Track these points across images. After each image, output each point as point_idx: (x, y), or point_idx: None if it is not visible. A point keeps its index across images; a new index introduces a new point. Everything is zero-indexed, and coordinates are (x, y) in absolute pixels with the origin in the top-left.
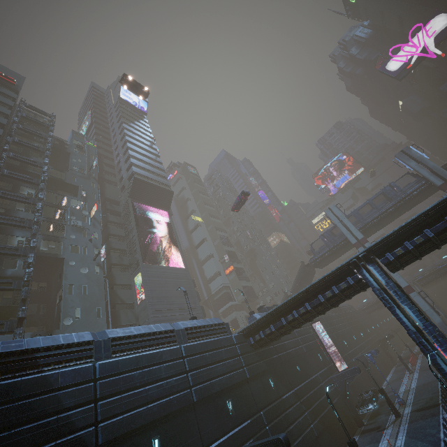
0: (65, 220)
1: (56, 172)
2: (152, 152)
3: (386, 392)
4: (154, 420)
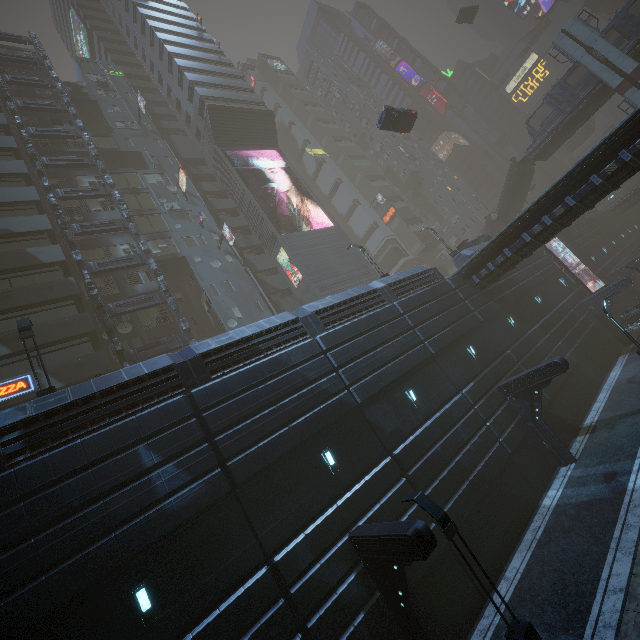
0: (155, 207)
1: (100, 141)
2: (209, 49)
3: None
4: (400, 376)
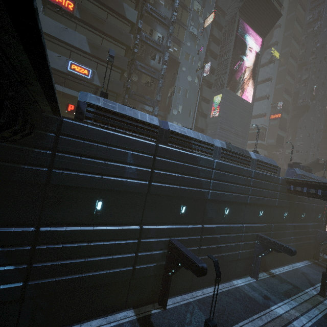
0: (186, 24)
1: None
2: None
3: None
4: (230, 201)
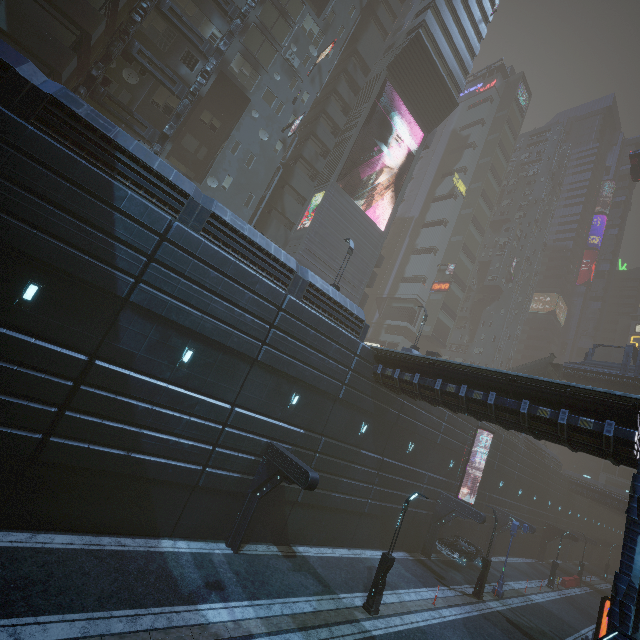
0: (281, 44)
1: None
2: (483, 5)
3: (492, 566)
4: (200, 333)
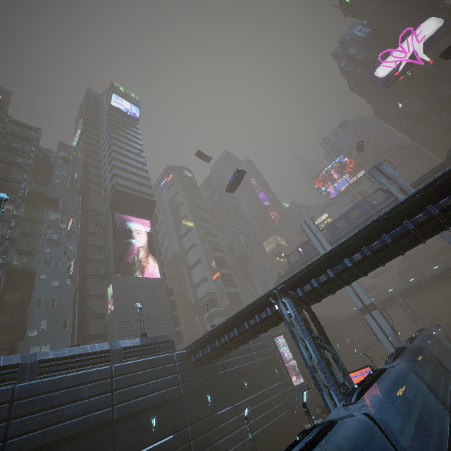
0: (41, 234)
1: (37, 186)
2: (139, 161)
3: None
4: (66, 436)
